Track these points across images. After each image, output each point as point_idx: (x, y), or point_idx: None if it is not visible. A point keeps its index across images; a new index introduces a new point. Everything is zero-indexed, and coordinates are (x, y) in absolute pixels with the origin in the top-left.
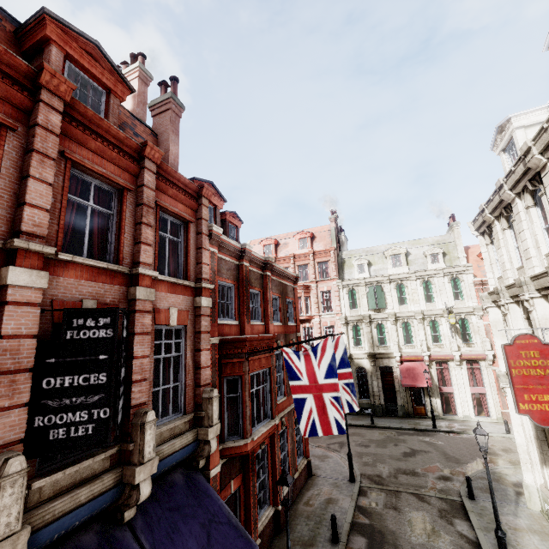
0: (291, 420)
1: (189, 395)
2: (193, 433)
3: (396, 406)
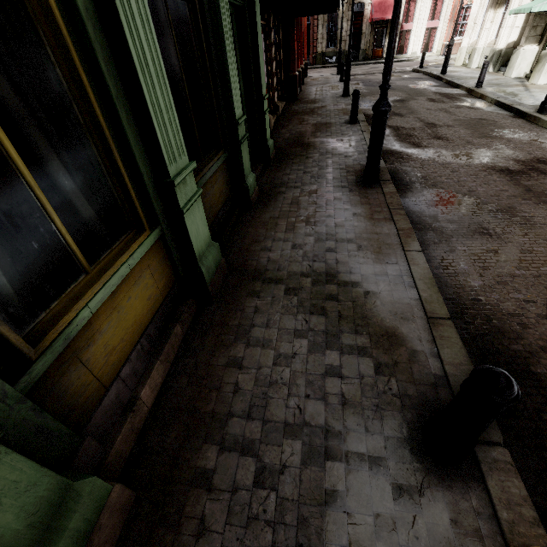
0: None
1: None
2: None
3: (358, 52)
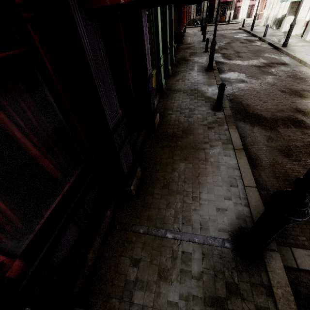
0: None
1: None
2: None
3: (212, 19)
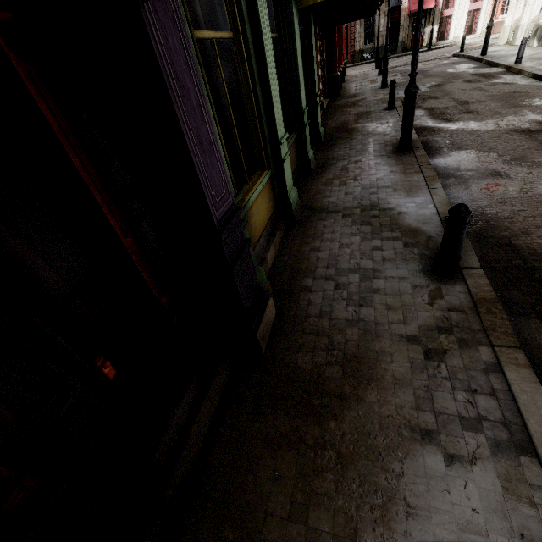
0: None
1: None
2: None
3: (396, 45)
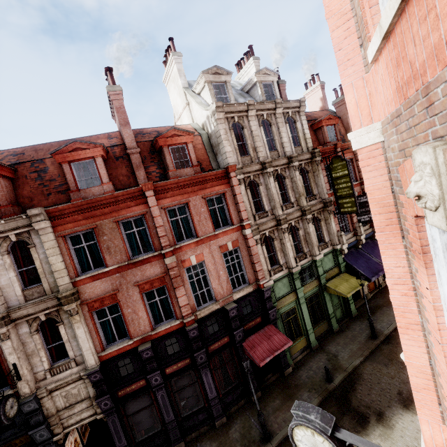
0: None
1: None
2: None
3: None
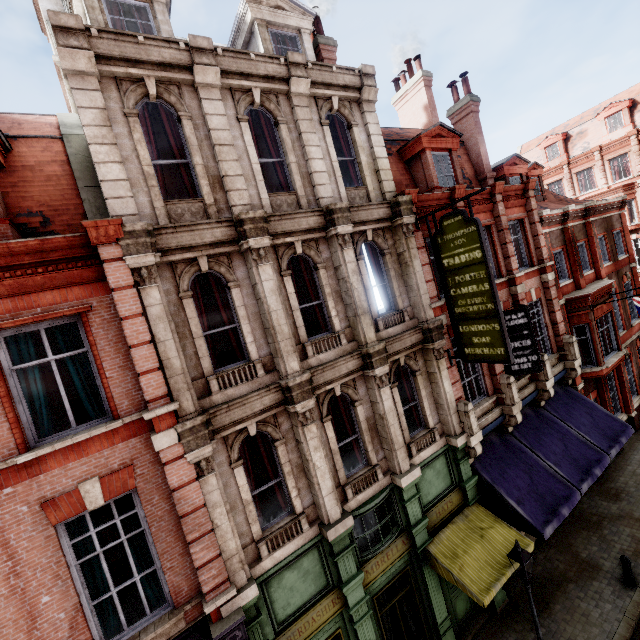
0: (633, 350)
1: (552, 342)
2: (562, 365)
3: None
